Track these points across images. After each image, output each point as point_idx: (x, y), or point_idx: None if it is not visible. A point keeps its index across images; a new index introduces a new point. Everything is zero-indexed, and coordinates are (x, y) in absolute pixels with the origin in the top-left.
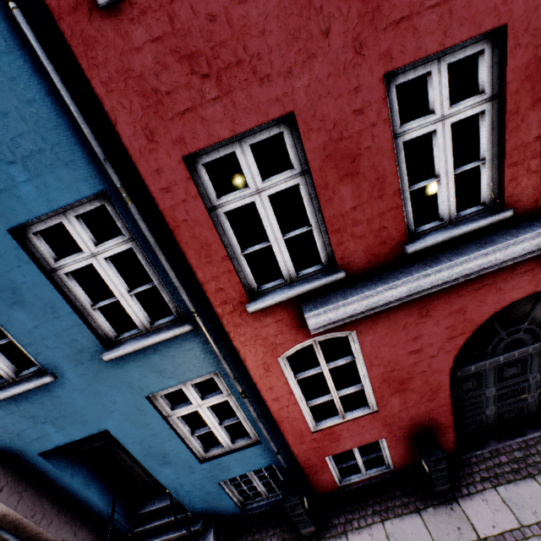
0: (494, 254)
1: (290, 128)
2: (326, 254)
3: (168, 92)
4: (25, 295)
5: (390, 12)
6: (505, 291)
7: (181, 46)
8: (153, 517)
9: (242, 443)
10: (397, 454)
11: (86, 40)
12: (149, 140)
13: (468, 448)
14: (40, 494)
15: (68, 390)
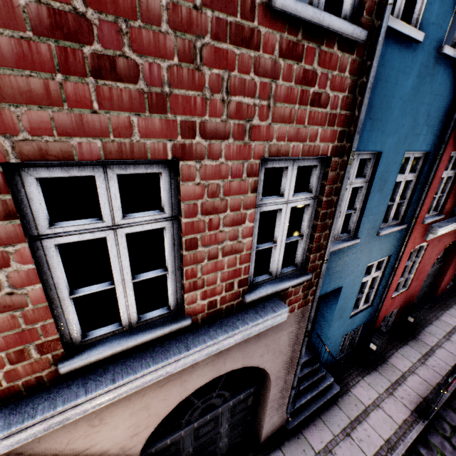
0: None
1: None
2: (440, 206)
3: None
4: (385, 187)
5: None
6: (452, 238)
7: None
8: None
9: (364, 306)
10: (397, 317)
11: None
12: (452, 141)
13: None
14: None
15: (353, 252)
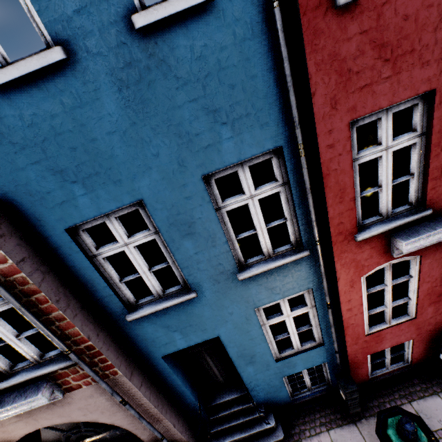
0: None
1: (423, 101)
2: (417, 196)
3: (357, 72)
4: (197, 228)
5: None
6: None
7: (378, 37)
8: (223, 408)
9: (307, 345)
10: (418, 351)
11: (316, 31)
12: (331, 108)
13: None
14: (157, 389)
15: (201, 304)
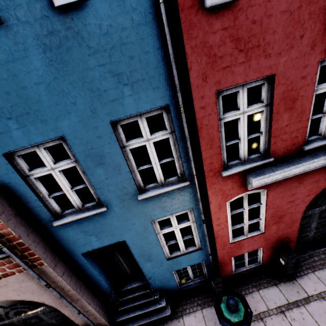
0: None
1: (268, 82)
2: (264, 148)
3: (221, 56)
4: (106, 160)
5: None
6: None
7: (235, 33)
8: (129, 292)
9: (190, 249)
10: (266, 256)
11: (191, 24)
12: (203, 80)
13: (297, 253)
14: (78, 277)
15: (111, 216)
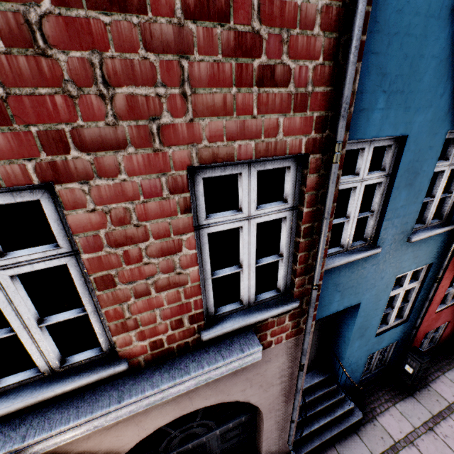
0: None
1: None
2: None
3: None
4: (417, 180)
5: None
6: None
7: None
8: (306, 394)
9: (396, 322)
10: (446, 332)
11: None
12: None
13: None
14: None
15: (372, 263)
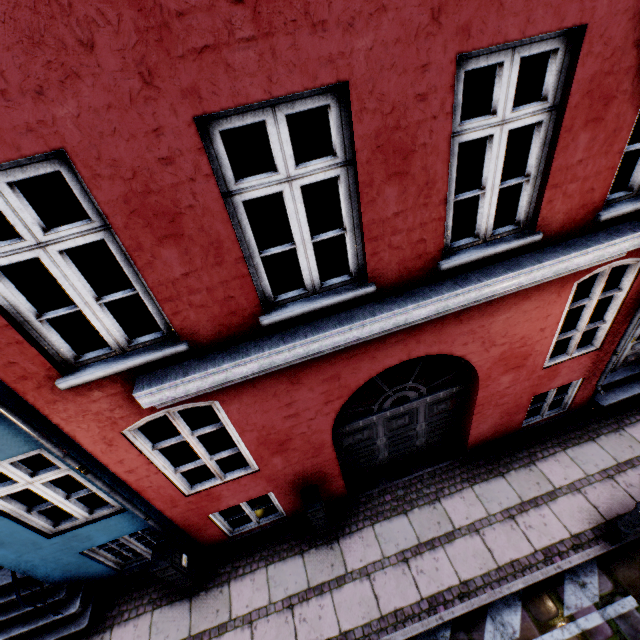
0: (352, 331)
1: (71, 168)
2: (165, 321)
3: None
4: None
5: (187, 34)
6: (379, 359)
7: None
8: (1, 594)
9: (103, 512)
10: (288, 503)
11: None
12: None
13: (362, 489)
14: None
15: None
